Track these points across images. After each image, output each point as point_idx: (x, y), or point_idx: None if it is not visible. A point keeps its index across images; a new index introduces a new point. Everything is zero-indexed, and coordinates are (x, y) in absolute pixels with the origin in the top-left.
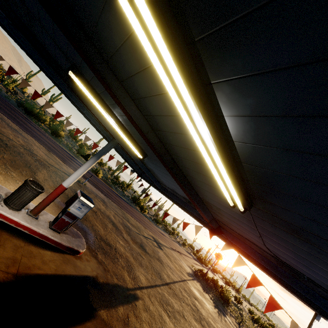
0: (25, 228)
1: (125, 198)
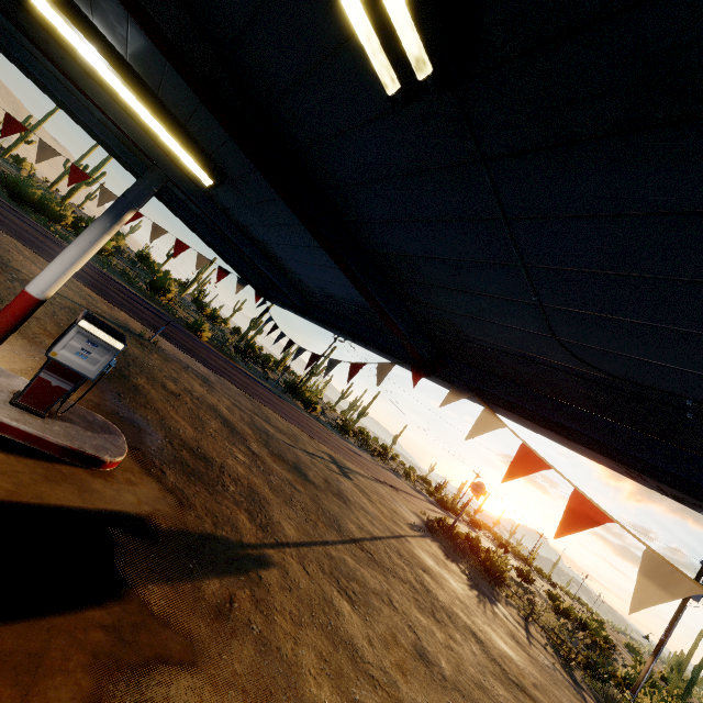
0: None
1: (268, 383)
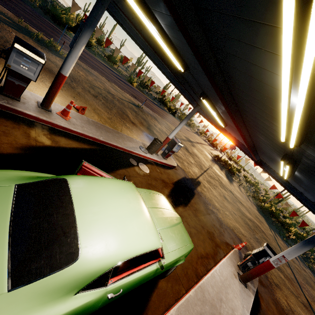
0: (159, 162)
1: (155, 101)
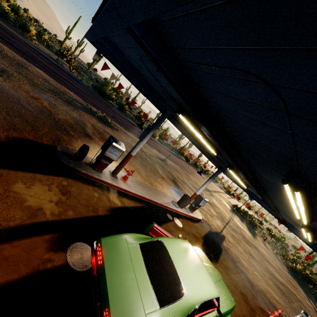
0: (187, 215)
1: (173, 151)
